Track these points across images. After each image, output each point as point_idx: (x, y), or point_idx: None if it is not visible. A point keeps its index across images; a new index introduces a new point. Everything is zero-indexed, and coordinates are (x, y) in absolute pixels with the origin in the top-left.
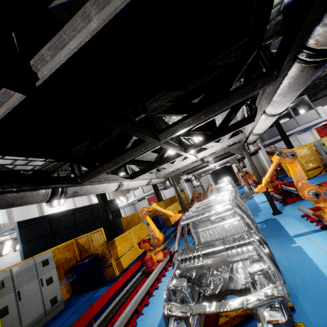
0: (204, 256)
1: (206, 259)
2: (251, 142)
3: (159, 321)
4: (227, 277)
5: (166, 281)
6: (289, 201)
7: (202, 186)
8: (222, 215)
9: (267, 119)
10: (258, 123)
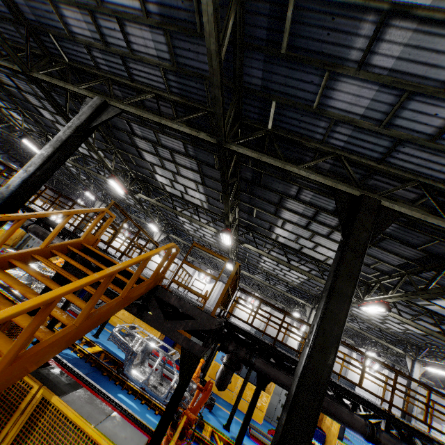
0: None
1: None
2: None
3: None
4: None
5: None
6: None
7: None
8: None
9: None
10: None
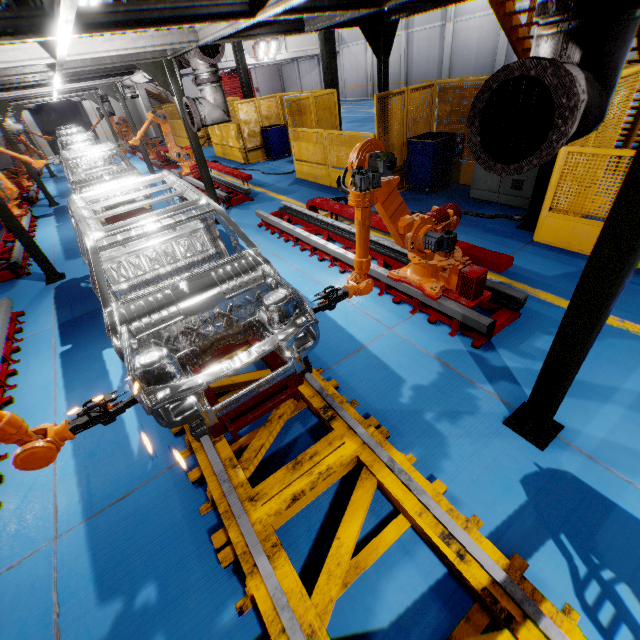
0: (101, 183)
1: (103, 184)
2: (128, 86)
3: (61, 241)
4: (119, 194)
5: (42, 232)
6: (168, 169)
7: (29, 134)
8: (98, 170)
9: (144, 78)
10: (137, 76)
